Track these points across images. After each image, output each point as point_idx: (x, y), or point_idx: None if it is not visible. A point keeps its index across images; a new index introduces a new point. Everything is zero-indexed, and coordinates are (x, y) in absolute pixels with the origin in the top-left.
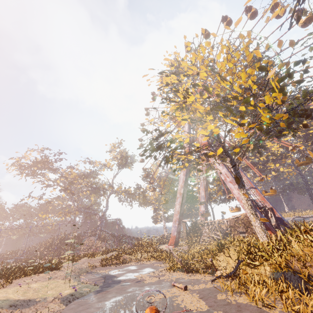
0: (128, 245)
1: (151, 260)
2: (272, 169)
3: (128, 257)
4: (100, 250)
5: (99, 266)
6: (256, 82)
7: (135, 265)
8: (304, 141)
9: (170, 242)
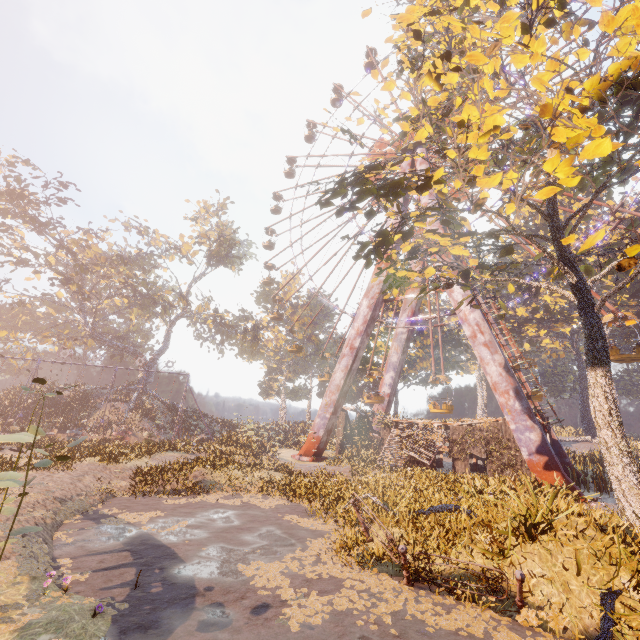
0: (203, 433)
1: (269, 496)
2: (528, 338)
3: (210, 478)
4: (134, 435)
5: (125, 491)
6: None
7: (230, 506)
8: (614, 296)
9: (305, 448)
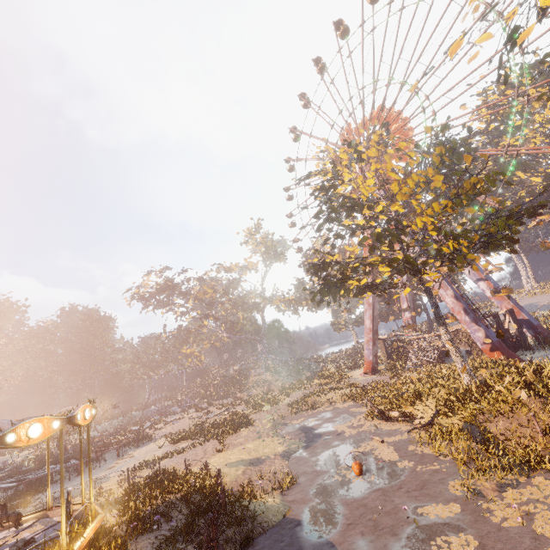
0: (308, 372)
1: (345, 402)
2: None
3: (318, 400)
4: (273, 385)
5: (288, 414)
6: (453, 168)
7: (329, 410)
8: None
9: (365, 369)
